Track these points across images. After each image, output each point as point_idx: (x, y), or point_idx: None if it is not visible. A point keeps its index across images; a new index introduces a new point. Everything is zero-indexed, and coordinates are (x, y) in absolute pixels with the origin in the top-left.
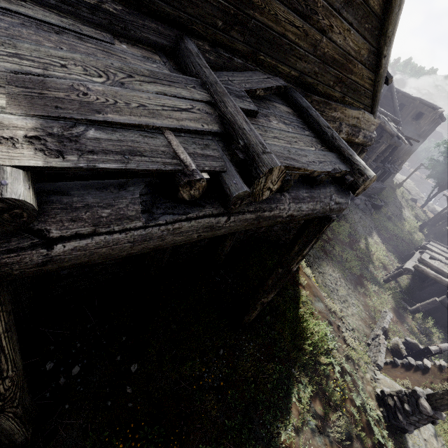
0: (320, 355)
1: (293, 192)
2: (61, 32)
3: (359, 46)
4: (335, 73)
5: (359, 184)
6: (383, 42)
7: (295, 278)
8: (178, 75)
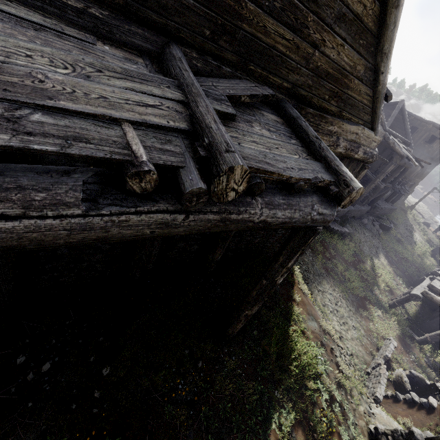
0: (308, 379)
1: (267, 197)
2: (41, 29)
3: (354, 62)
4: (330, 87)
5: (344, 195)
6: (379, 58)
7: (288, 294)
8: (154, 75)
